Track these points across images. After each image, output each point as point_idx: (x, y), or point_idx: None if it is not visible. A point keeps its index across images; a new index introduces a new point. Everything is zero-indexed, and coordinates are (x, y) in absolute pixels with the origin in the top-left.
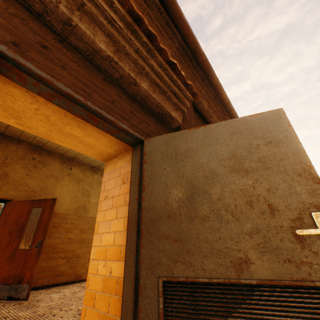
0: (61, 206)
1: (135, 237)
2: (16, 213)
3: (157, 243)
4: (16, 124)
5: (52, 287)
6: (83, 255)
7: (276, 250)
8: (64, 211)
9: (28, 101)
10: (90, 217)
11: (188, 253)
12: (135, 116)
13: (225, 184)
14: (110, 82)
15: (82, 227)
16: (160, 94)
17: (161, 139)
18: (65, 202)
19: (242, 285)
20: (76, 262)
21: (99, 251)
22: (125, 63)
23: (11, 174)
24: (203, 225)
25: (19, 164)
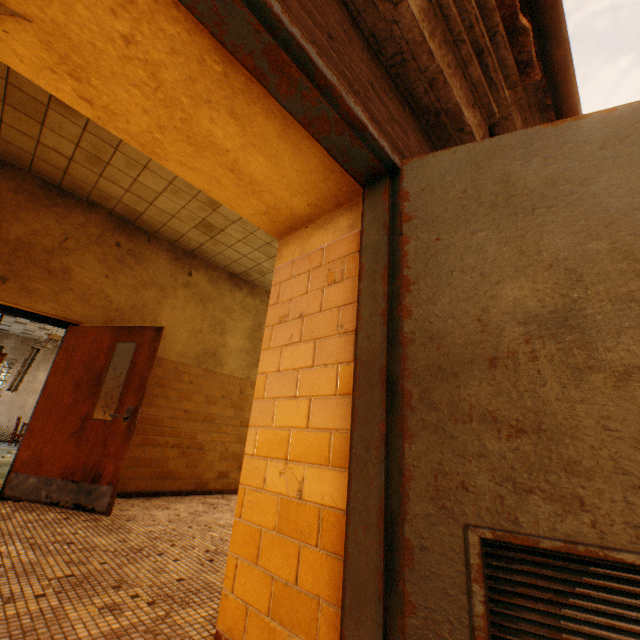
0: (170, 346)
1: (380, 412)
2: (86, 350)
3: (456, 432)
4: (76, 98)
5: (153, 497)
6: (210, 445)
7: None
8: (176, 358)
9: (105, 3)
10: (226, 376)
11: (568, 472)
12: (377, 99)
13: None
14: None
15: (209, 393)
16: (444, 47)
17: (457, 156)
18: (179, 340)
19: None
20: (198, 457)
21: (267, 438)
22: None
23: (76, 271)
24: (624, 395)
25: (91, 253)
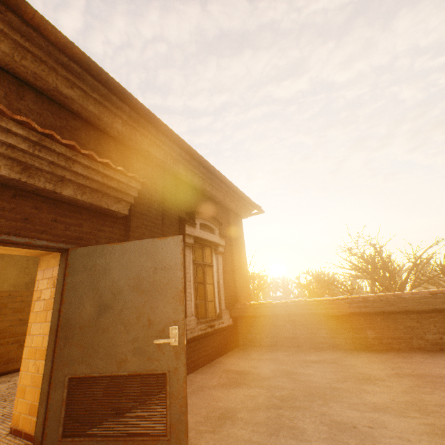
0: (4, 282)
1: (54, 344)
2: None
3: (68, 349)
4: None
5: (1, 376)
6: None
7: (144, 352)
8: (9, 288)
9: None
10: None
11: (90, 357)
12: (60, 223)
13: (126, 301)
14: (23, 195)
15: None
16: (93, 193)
17: (85, 251)
18: (10, 277)
19: (120, 376)
20: None
21: (30, 351)
22: (39, 176)
23: None
24: (104, 335)
25: None
